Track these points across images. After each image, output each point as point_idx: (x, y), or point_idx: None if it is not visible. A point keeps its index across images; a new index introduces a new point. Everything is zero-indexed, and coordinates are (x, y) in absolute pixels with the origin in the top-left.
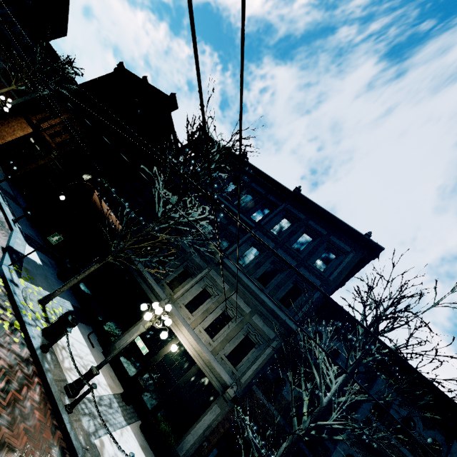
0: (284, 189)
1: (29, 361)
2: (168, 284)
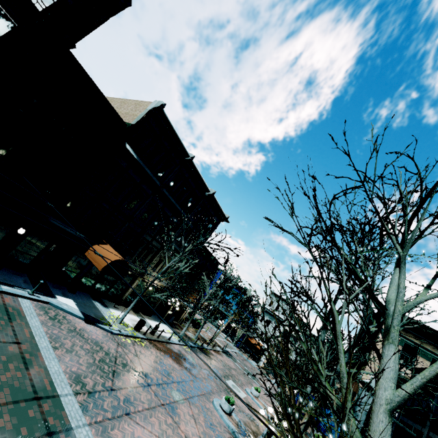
0: (207, 189)
1: (149, 341)
2: (139, 261)
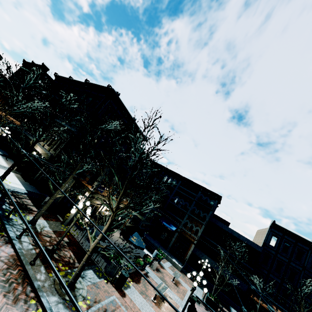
0: (83, 83)
1: None
2: None
